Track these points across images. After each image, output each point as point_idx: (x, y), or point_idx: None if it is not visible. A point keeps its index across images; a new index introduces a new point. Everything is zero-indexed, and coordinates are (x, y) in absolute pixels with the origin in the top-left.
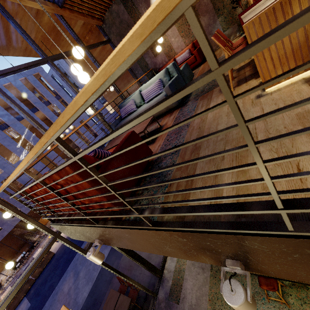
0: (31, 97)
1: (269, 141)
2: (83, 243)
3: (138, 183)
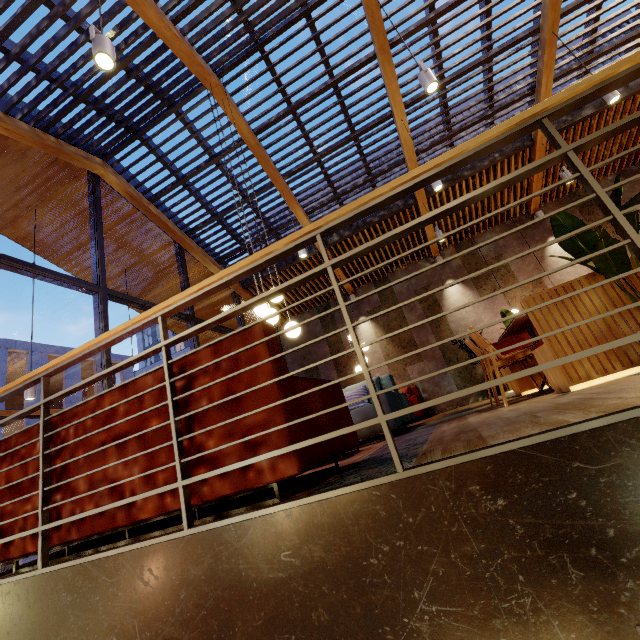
0: None
1: (633, 207)
2: None
3: (323, 479)
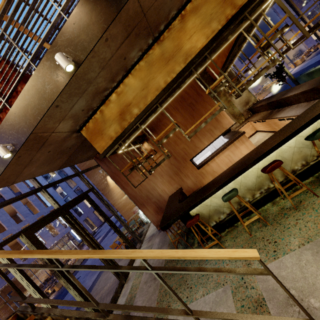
0: (2, 188)
1: None
2: None
3: None
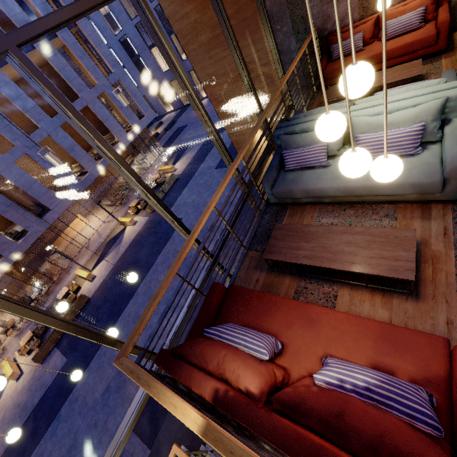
0: (16, 14)
1: None
2: (135, 294)
3: None
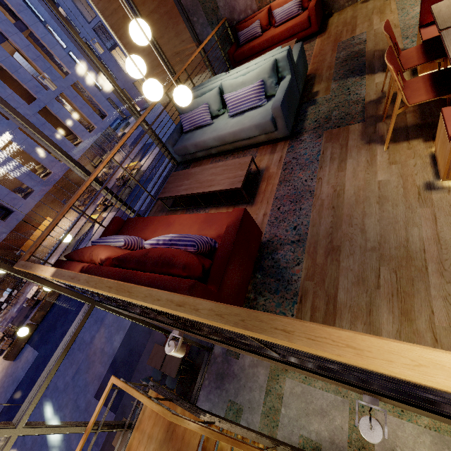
0: None
1: None
2: None
3: None
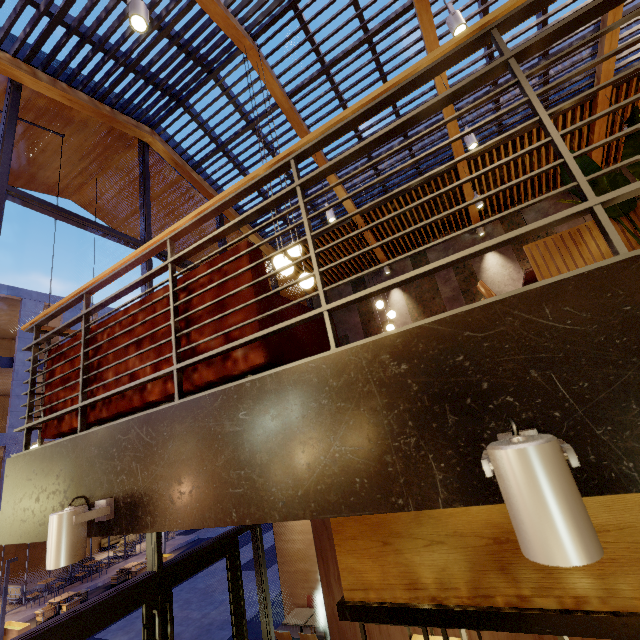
0: None
1: (559, 106)
2: None
3: None
